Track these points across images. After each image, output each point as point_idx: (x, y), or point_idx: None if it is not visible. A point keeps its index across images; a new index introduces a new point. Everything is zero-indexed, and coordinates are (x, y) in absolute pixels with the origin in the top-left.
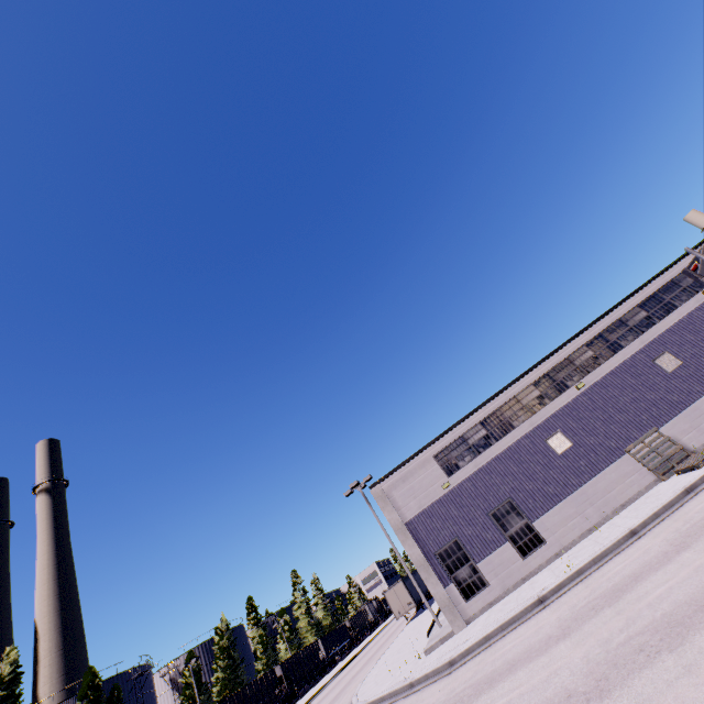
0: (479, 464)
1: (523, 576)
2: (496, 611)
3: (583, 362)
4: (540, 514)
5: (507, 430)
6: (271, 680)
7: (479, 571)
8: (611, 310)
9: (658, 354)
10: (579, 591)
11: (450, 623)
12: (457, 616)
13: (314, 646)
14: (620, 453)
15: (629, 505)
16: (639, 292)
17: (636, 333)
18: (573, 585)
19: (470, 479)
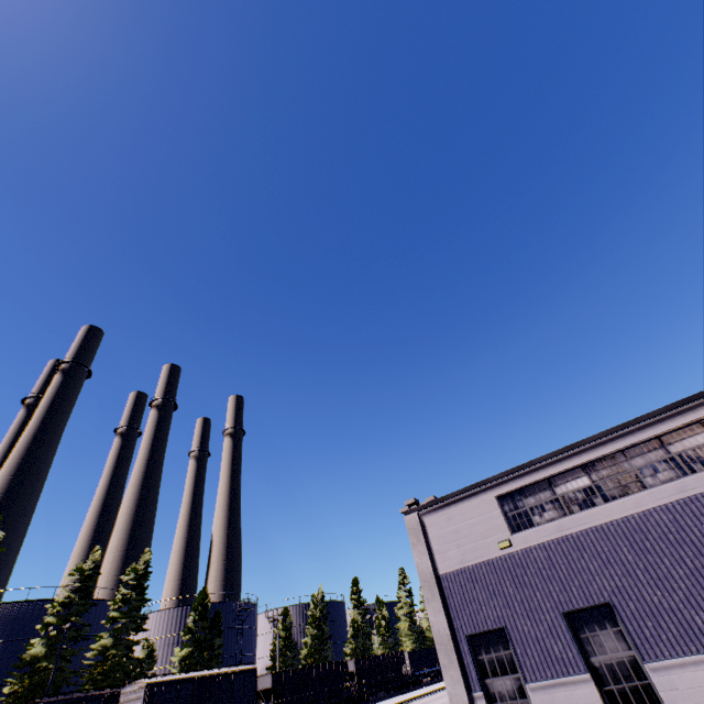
0: (564, 529)
1: None
2: None
3: None
4: (665, 654)
5: (630, 489)
6: (340, 671)
7: (527, 695)
8: None
9: None
10: None
11: None
12: None
13: (398, 656)
14: None
15: None
16: None
17: None
18: None
19: (544, 547)
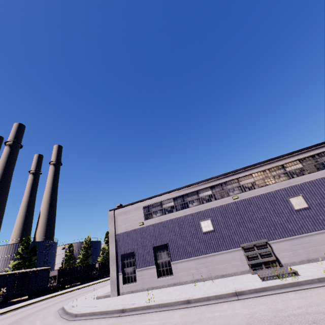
0: (161, 220)
1: (153, 286)
2: (124, 298)
3: (245, 184)
4: (177, 259)
5: (184, 207)
6: (92, 267)
7: (136, 273)
8: (278, 157)
9: (294, 195)
10: (128, 321)
11: (111, 290)
12: (115, 289)
13: None
14: (237, 246)
15: (226, 277)
16: (305, 150)
17: (288, 177)
18: (138, 313)
19: (153, 225)
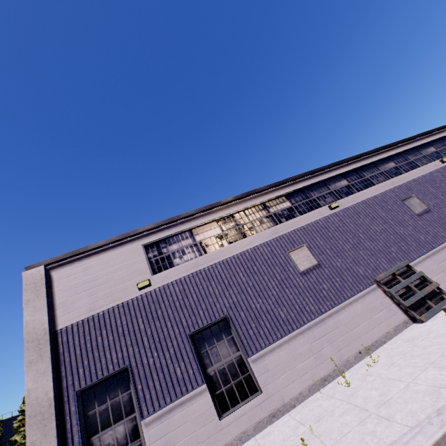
0: (199, 265)
1: None
2: None
3: (338, 188)
4: (262, 346)
5: (246, 234)
6: None
7: (141, 434)
8: (367, 153)
9: (406, 196)
10: None
11: None
12: None
13: None
14: (369, 283)
15: (376, 349)
16: (390, 147)
17: (386, 177)
18: None
19: (181, 281)
